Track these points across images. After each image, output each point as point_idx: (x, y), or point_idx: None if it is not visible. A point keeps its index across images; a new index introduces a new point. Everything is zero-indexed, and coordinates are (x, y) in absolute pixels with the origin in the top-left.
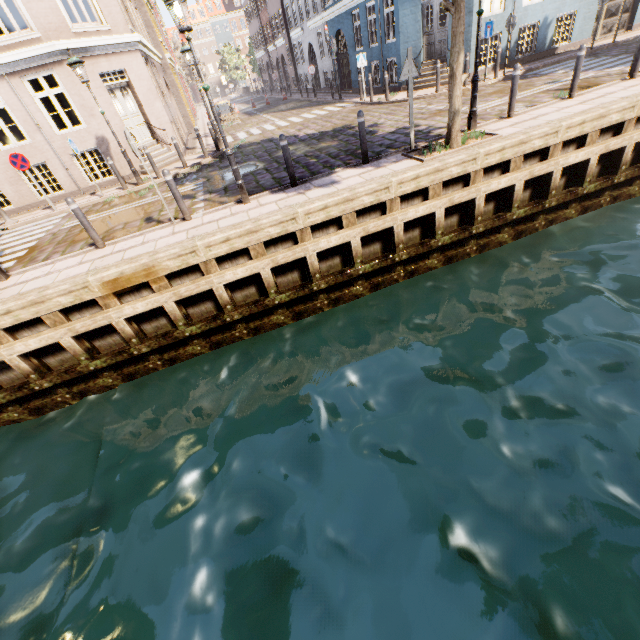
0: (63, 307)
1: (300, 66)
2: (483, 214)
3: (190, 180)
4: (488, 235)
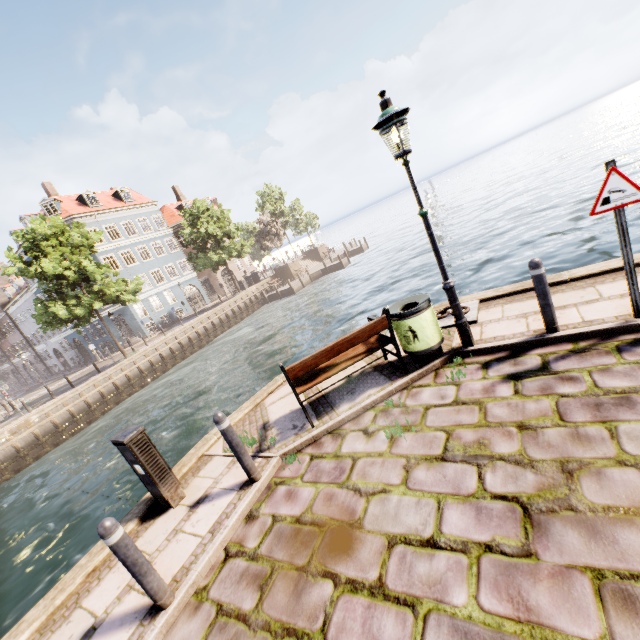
0: None
1: (49, 361)
2: (148, 370)
3: (10, 418)
4: (154, 375)
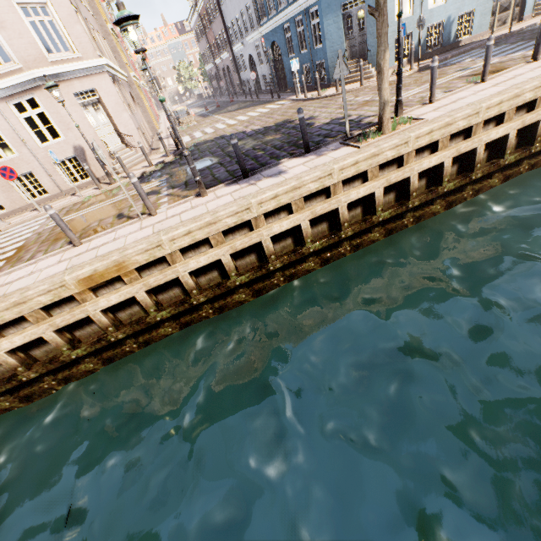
0: (43, 305)
1: (243, 73)
2: (417, 189)
3: (155, 177)
4: (422, 207)
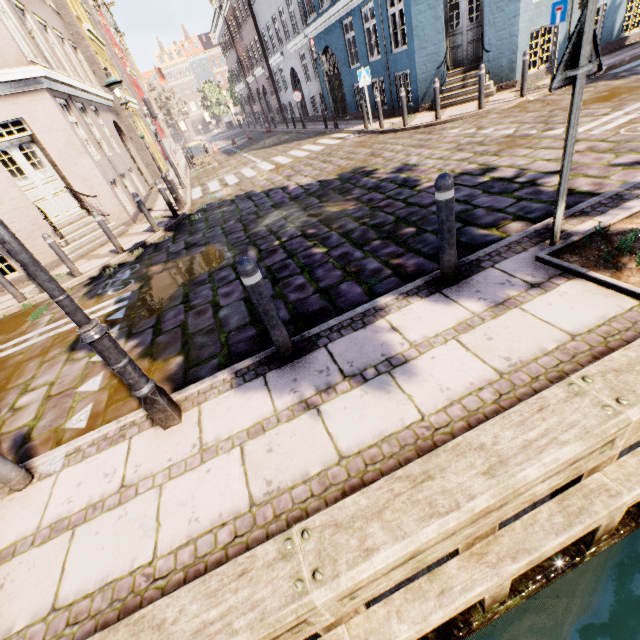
0: None
1: (283, 95)
2: None
3: (116, 284)
4: None
